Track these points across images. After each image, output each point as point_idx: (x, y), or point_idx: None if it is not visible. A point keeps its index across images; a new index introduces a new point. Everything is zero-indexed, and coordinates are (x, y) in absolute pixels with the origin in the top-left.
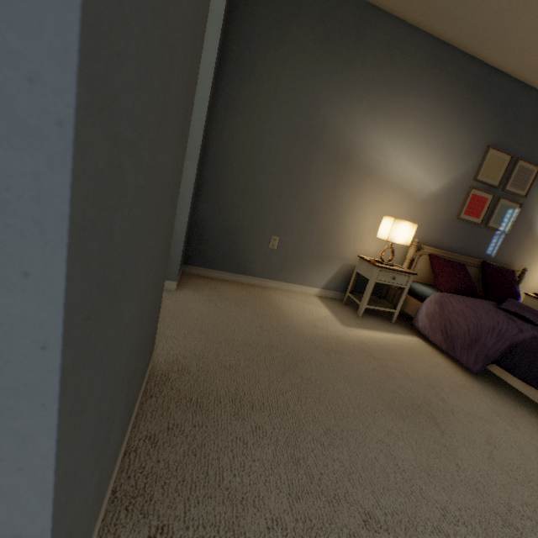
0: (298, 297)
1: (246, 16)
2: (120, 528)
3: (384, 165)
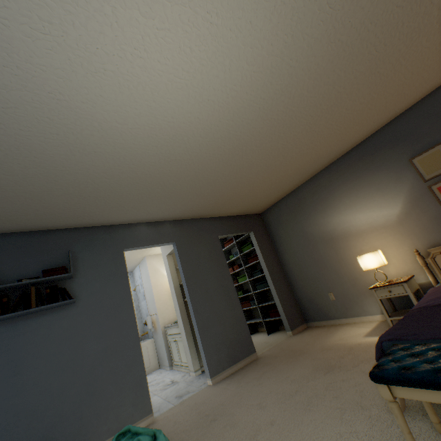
0: (360, 325)
1: (271, 227)
2: (228, 376)
3: (351, 226)
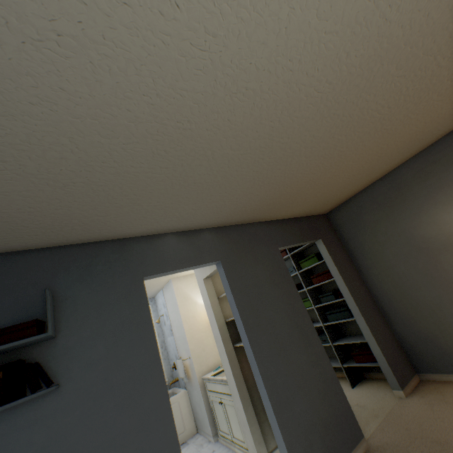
0: None
1: (345, 232)
2: None
3: None
